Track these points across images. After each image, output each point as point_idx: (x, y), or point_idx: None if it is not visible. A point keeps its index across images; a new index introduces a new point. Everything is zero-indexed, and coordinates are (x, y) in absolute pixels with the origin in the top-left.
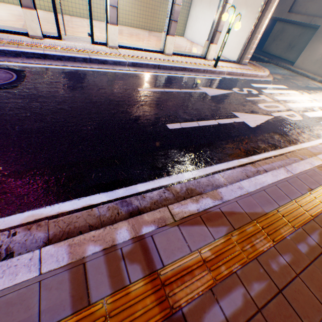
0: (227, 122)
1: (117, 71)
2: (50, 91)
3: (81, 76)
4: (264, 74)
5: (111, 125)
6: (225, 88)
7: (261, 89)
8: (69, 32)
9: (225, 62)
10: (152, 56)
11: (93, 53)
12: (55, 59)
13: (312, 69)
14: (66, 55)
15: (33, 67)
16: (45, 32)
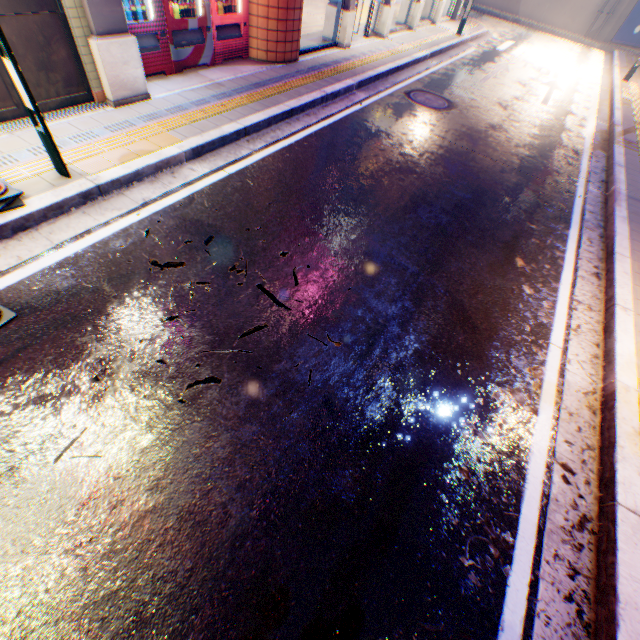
0: (550, 93)
1: (436, 69)
2: (468, 101)
3: (441, 82)
4: (486, 30)
5: (529, 112)
6: (497, 61)
7: (509, 53)
8: (310, 25)
9: (442, 22)
10: (412, 37)
11: (400, 52)
12: (400, 70)
13: (495, 3)
14: (404, 62)
15: (412, 84)
16: (311, 34)
